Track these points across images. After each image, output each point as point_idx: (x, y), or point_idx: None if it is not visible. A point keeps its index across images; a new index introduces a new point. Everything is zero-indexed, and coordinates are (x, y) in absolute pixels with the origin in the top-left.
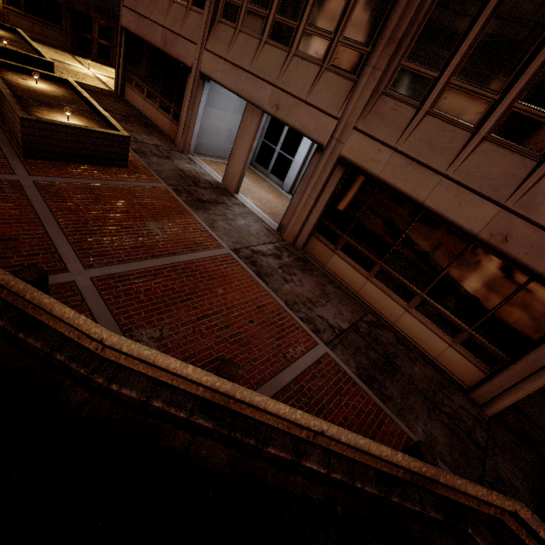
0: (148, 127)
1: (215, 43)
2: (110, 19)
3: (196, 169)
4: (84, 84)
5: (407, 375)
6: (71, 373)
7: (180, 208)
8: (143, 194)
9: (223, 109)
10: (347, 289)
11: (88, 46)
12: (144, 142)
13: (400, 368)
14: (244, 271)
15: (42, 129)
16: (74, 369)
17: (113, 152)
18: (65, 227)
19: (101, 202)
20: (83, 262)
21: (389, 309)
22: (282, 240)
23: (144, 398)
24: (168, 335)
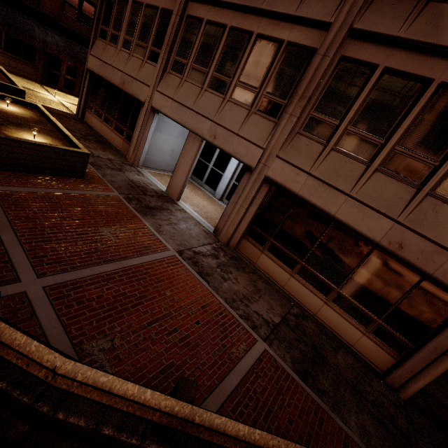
0: (103, 144)
1: (164, 87)
2: (77, 62)
3: (144, 179)
4: (50, 108)
5: (333, 365)
6: (12, 401)
7: (130, 214)
8: (98, 202)
9: (168, 134)
10: (274, 284)
11: (56, 79)
12: (100, 157)
13: (327, 358)
14: (188, 271)
15: (8, 145)
16: (16, 397)
17: (73, 166)
18: (20, 235)
19: (59, 209)
20: (37, 271)
21: (311, 302)
22: (218, 241)
23: (93, 426)
24: (119, 344)
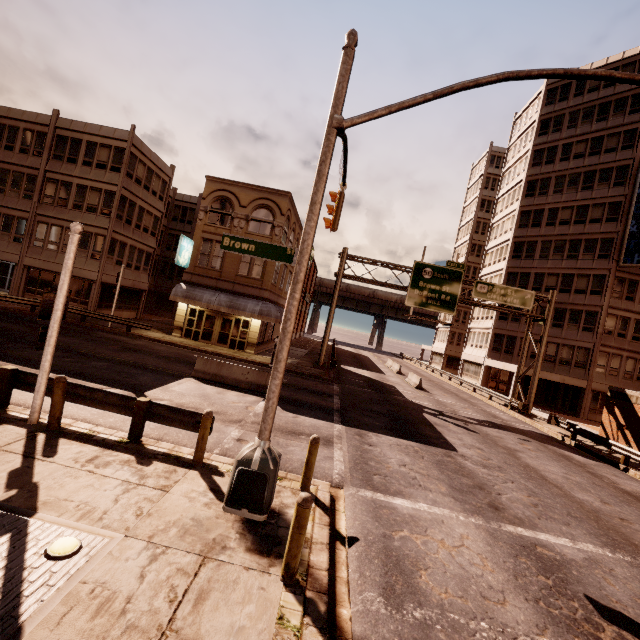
0: None
1: None
2: None
3: None
4: None
5: None
6: None
7: None
8: None
9: None
10: None
11: None
12: None
13: None
14: None
15: None
16: None
17: None
18: None
19: None
20: None
21: None
22: None
23: None
24: None
